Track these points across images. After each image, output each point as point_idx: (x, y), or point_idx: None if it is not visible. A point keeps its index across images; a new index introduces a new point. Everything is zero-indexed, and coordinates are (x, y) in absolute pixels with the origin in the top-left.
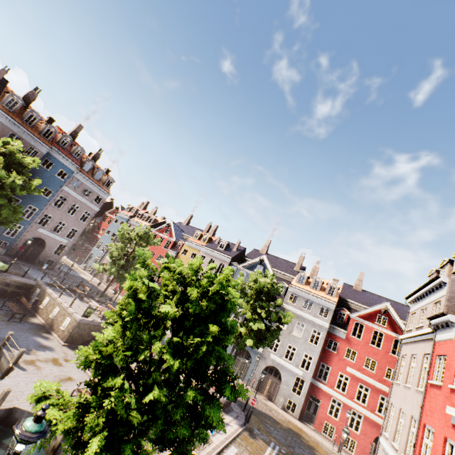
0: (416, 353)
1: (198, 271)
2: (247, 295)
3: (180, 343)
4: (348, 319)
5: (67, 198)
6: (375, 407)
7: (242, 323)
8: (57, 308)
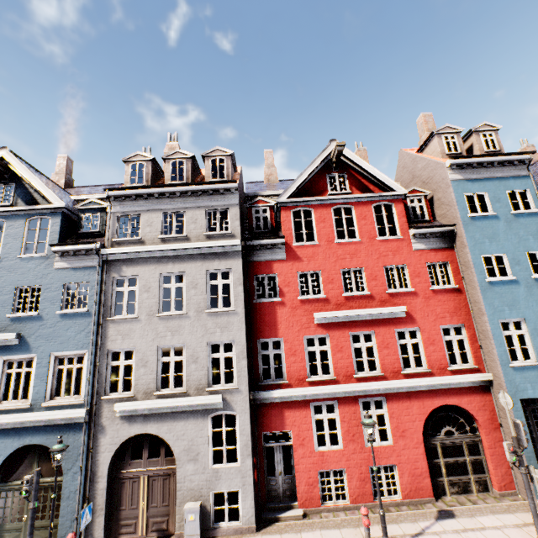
0: None
1: None
2: None
3: None
4: (277, 222)
5: None
6: (396, 362)
7: None
8: None
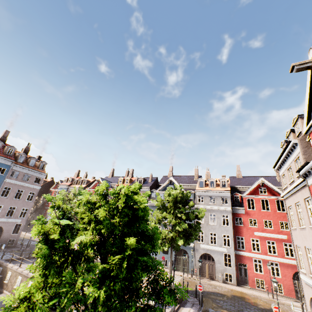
0: (298, 201)
1: (106, 194)
2: (167, 208)
3: (106, 268)
4: (242, 199)
5: (11, 187)
6: (283, 253)
7: (171, 229)
8: (19, 277)
